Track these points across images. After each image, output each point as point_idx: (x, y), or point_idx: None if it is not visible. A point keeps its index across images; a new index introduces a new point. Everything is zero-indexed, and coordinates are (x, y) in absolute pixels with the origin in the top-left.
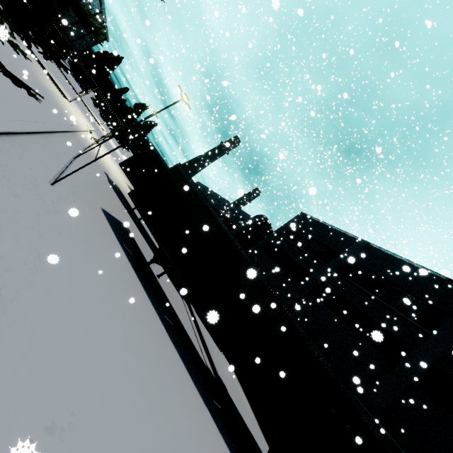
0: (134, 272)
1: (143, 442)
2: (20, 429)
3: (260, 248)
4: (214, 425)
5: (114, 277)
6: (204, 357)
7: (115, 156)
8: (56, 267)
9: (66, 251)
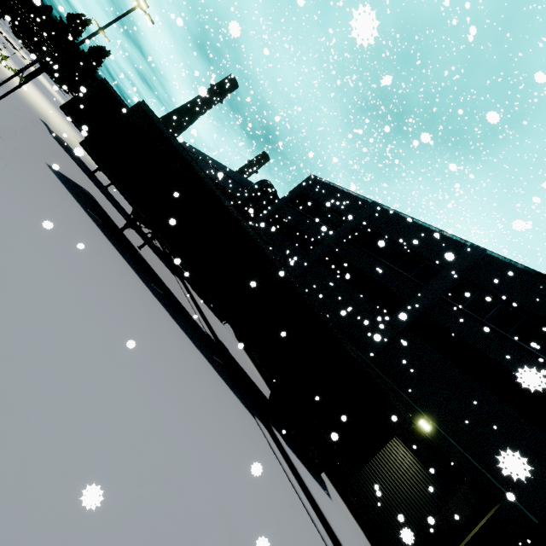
0: (107, 239)
1: (135, 360)
2: (7, 321)
3: (265, 220)
4: (214, 371)
5: (80, 238)
6: (203, 326)
7: (53, 102)
8: (3, 212)
9: (11, 200)
